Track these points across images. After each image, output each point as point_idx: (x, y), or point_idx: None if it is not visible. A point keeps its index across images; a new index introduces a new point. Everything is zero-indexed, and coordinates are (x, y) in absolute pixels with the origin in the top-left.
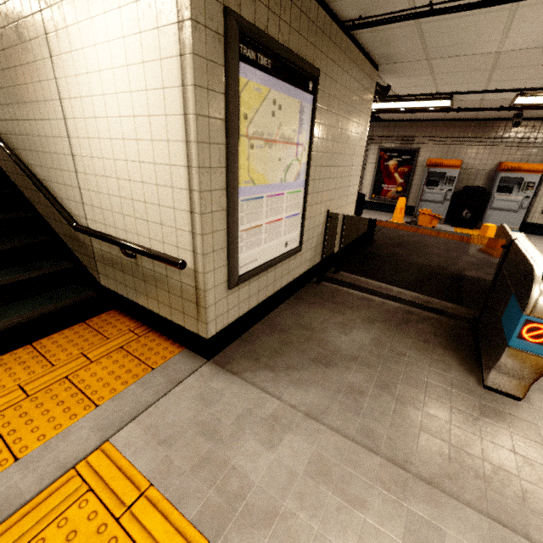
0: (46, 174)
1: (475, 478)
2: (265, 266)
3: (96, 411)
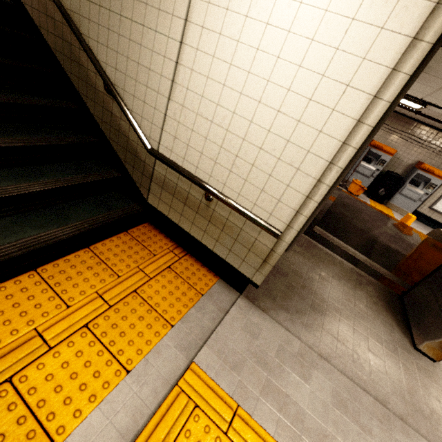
0: (120, 79)
1: (423, 418)
2: None
3: (173, 331)
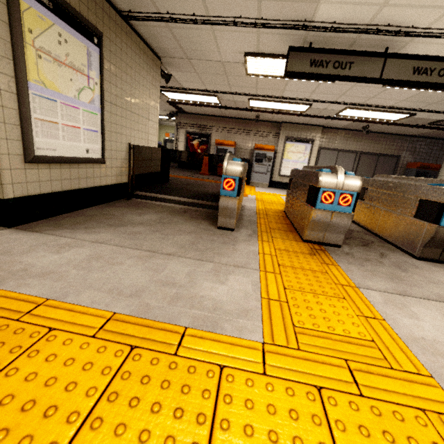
0: None
1: (195, 251)
2: (65, 158)
3: None
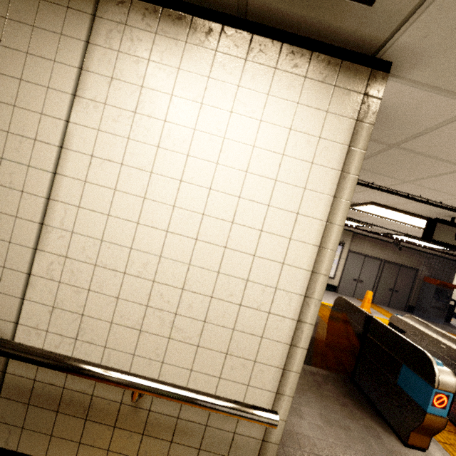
0: None
1: None
2: None
3: None
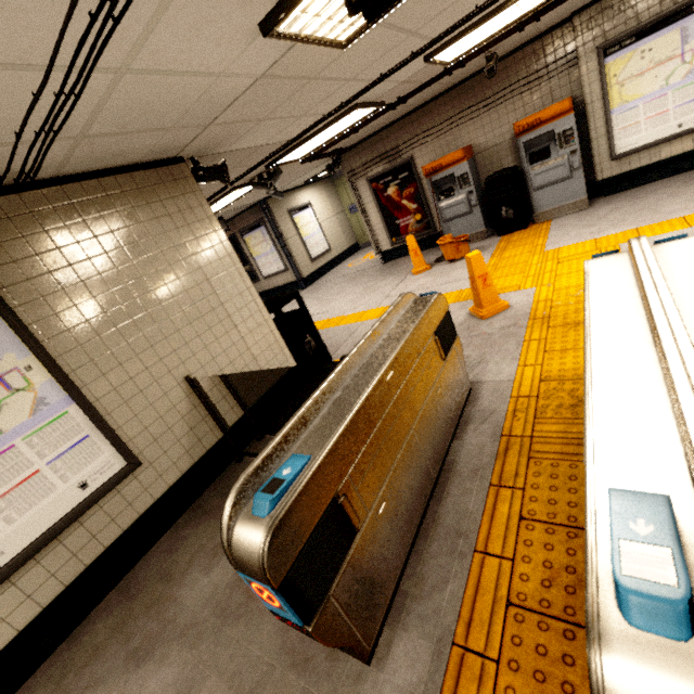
0: None
1: None
2: (31, 548)
3: None
